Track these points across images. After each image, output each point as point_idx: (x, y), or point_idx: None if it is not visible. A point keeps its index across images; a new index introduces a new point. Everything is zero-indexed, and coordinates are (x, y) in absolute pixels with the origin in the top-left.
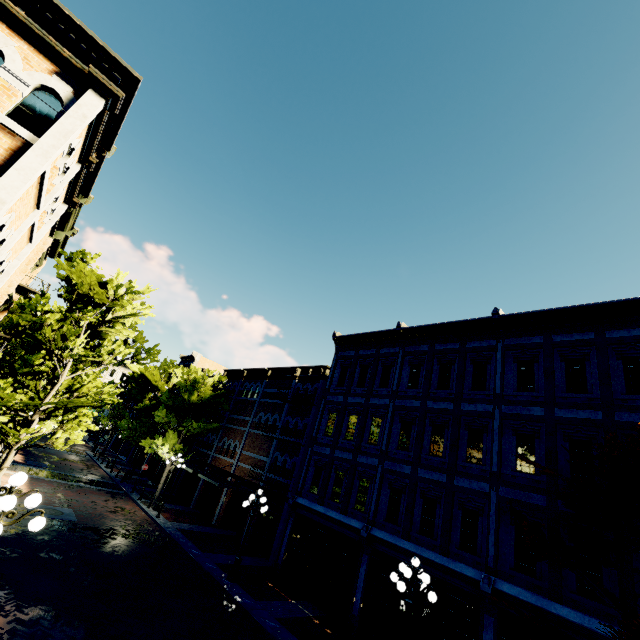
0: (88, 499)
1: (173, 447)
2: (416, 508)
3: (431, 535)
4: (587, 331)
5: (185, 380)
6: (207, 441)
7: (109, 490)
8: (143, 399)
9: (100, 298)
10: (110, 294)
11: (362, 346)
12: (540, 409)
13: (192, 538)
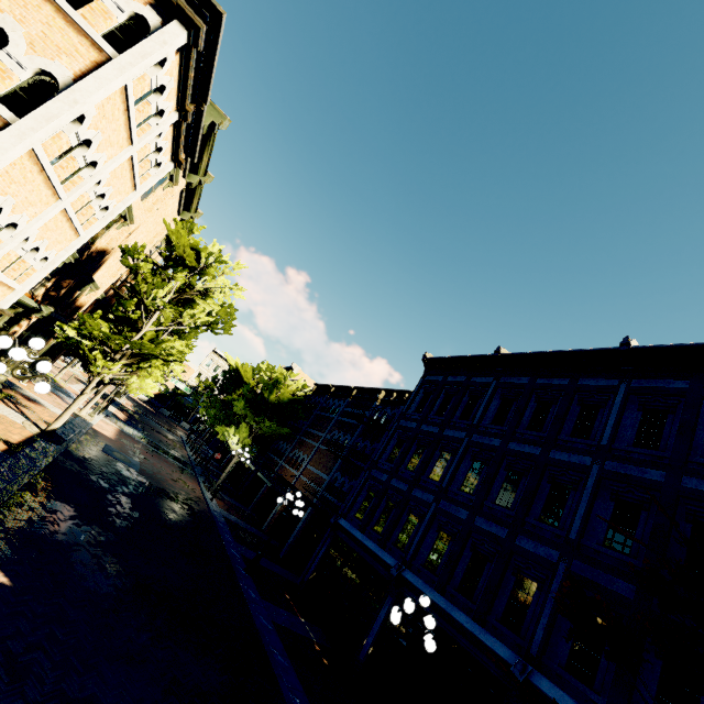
0: (159, 463)
1: (243, 441)
2: (462, 561)
3: (470, 596)
4: None
5: (269, 379)
6: (281, 450)
7: (182, 466)
8: (232, 392)
9: (190, 260)
10: (202, 261)
11: (453, 372)
12: (659, 473)
13: (233, 528)
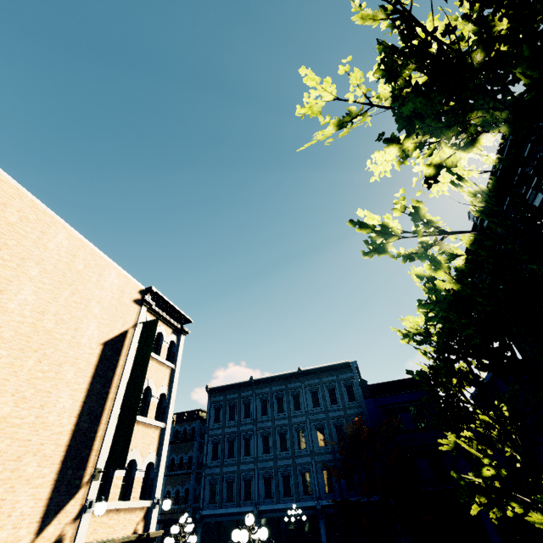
0: None
1: None
2: (280, 484)
3: (290, 495)
4: (333, 375)
5: None
6: None
7: None
8: None
9: None
10: None
11: (228, 392)
12: (323, 414)
13: None
